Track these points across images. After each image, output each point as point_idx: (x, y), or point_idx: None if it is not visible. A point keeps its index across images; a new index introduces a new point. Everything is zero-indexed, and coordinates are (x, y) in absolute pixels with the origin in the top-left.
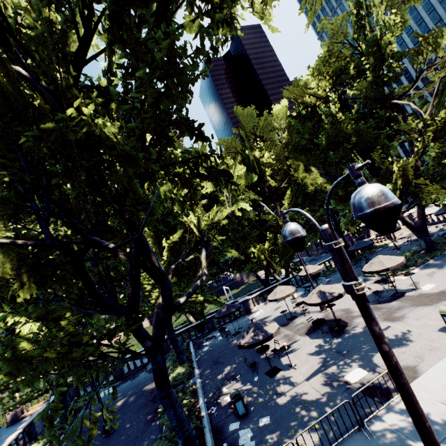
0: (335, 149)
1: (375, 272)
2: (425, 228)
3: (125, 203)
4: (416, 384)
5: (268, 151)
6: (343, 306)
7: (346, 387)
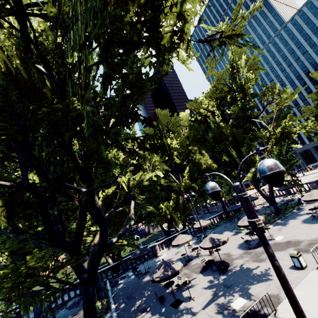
0: (218, 143)
1: (246, 226)
2: (273, 198)
3: (88, 162)
4: (280, 307)
5: (176, 140)
6: (225, 251)
7: (233, 313)
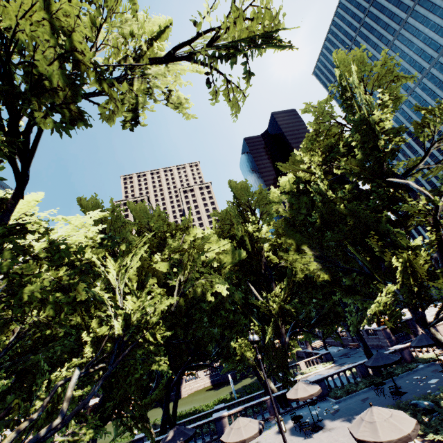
0: (331, 229)
1: (363, 442)
2: None
3: None
4: None
5: (267, 224)
6: None
7: None
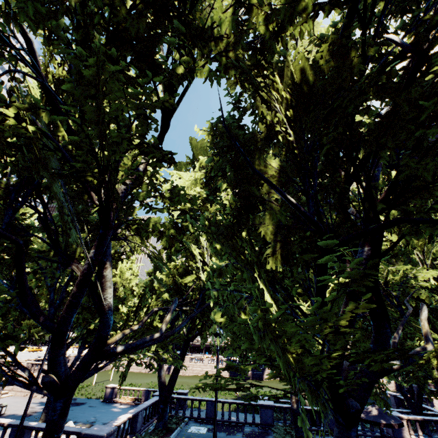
0: None
1: None
2: None
3: (408, 200)
4: None
5: None
6: None
7: None
